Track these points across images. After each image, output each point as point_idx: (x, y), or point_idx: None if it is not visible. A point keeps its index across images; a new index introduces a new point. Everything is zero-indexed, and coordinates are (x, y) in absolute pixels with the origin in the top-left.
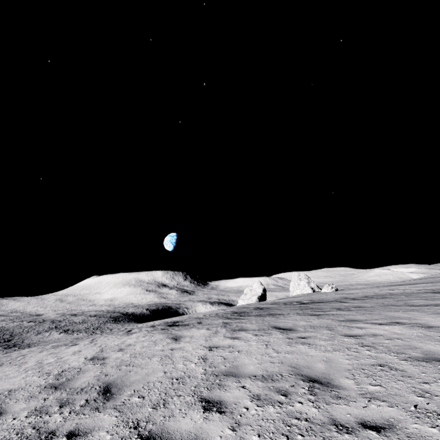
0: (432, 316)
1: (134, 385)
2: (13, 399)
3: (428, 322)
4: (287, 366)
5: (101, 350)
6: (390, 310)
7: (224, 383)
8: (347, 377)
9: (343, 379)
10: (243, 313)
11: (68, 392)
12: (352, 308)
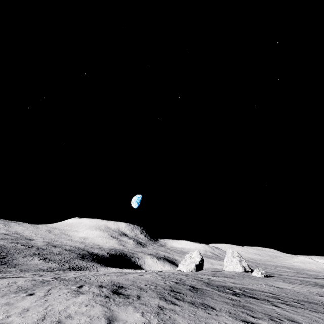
0: None
1: None
2: None
3: None
4: None
5: (43, 316)
6: None
7: None
8: None
9: None
10: (179, 293)
11: None
12: (285, 320)
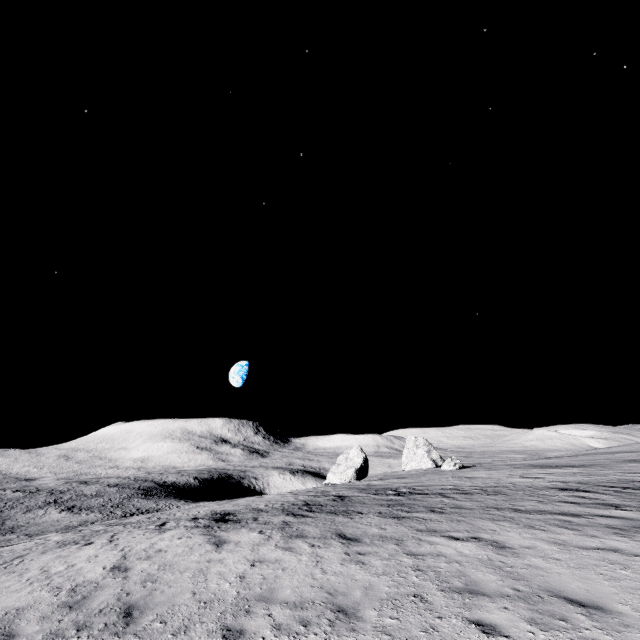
0: (519, 531)
1: (158, 608)
2: (23, 620)
3: (507, 540)
4: (324, 592)
5: (124, 556)
6: (485, 516)
7: (252, 609)
8: (374, 608)
9: (369, 610)
10: (316, 505)
11: (85, 614)
12: (447, 509)
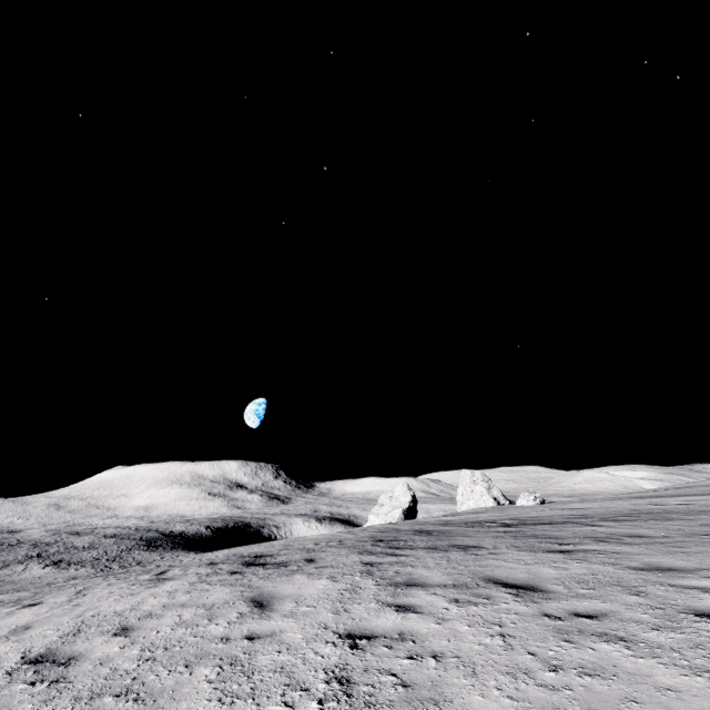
0: None
1: None
2: None
3: None
4: None
5: (76, 628)
6: None
7: None
8: None
9: None
10: (396, 541)
11: None
12: (625, 538)
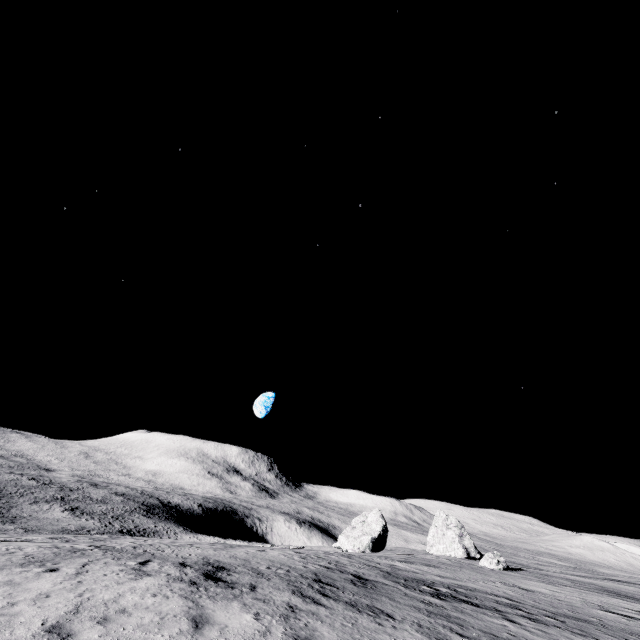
0: None
1: None
2: None
3: None
4: None
5: (77, 607)
6: None
7: None
8: None
9: None
10: (330, 586)
11: None
12: None
